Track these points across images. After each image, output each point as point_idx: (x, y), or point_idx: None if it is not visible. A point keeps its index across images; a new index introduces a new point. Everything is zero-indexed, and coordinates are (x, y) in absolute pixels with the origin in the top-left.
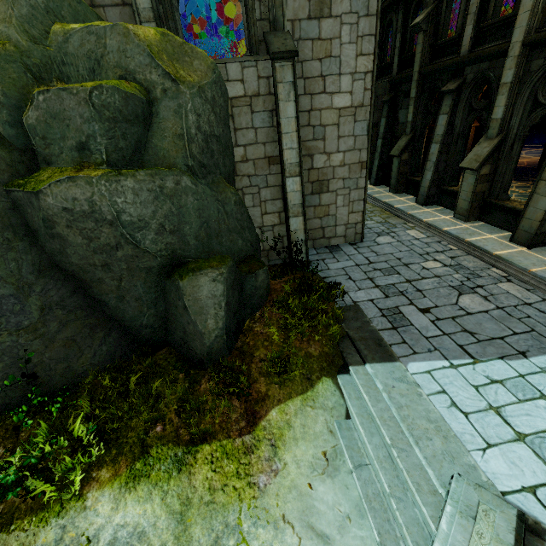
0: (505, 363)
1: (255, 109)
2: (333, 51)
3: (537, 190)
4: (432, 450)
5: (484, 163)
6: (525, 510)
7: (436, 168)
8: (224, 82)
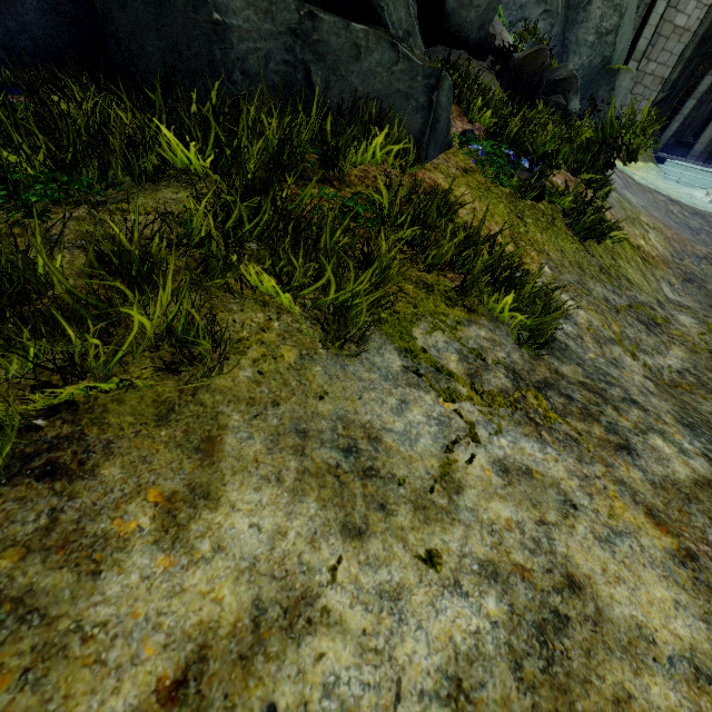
0: None
1: None
2: None
3: None
4: None
5: None
6: None
7: (684, 121)
8: None
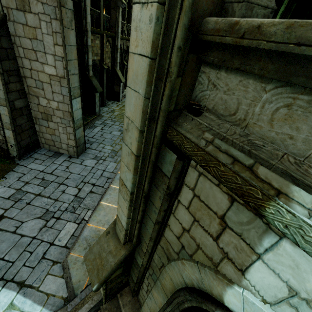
0: None
1: None
2: (38, 36)
3: None
4: None
5: None
6: None
7: None
8: None
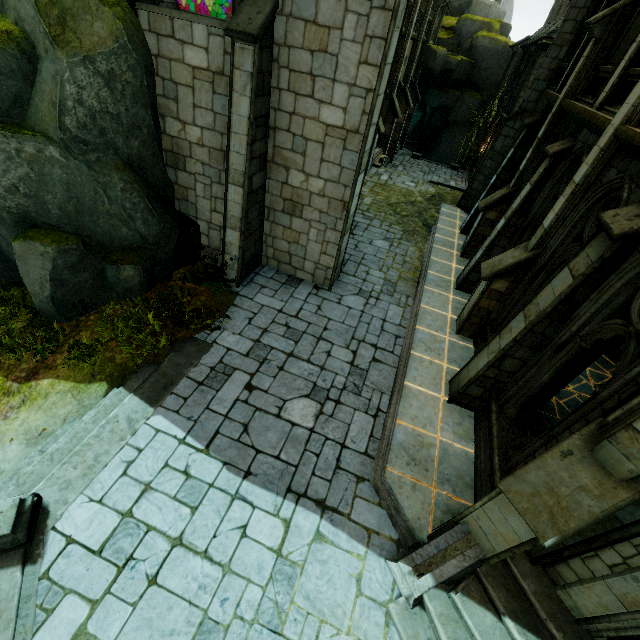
0: (219, 469)
1: (217, 90)
2: (330, 45)
3: (491, 344)
4: (64, 475)
5: (499, 276)
6: (47, 545)
7: (488, 251)
8: (189, 44)
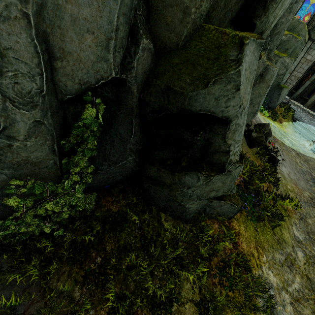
0: None
1: None
2: None
3: None
4: None
5: None
6: None
7: (304, 89)
8: None
